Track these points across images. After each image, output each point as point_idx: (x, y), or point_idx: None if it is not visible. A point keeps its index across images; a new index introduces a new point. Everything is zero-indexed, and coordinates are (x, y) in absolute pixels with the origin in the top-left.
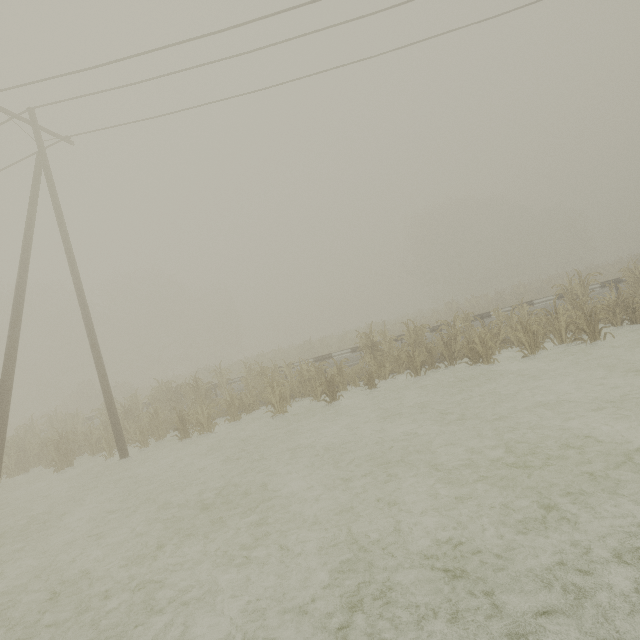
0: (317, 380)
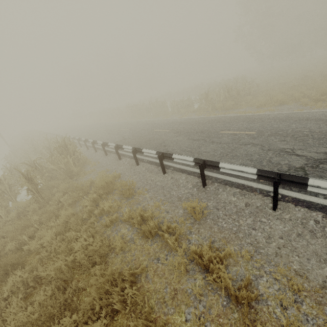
0: None
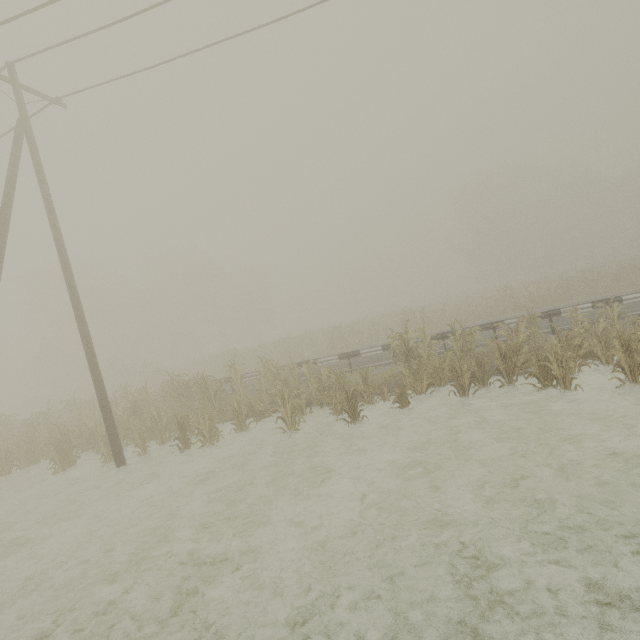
0: (338, 388)
